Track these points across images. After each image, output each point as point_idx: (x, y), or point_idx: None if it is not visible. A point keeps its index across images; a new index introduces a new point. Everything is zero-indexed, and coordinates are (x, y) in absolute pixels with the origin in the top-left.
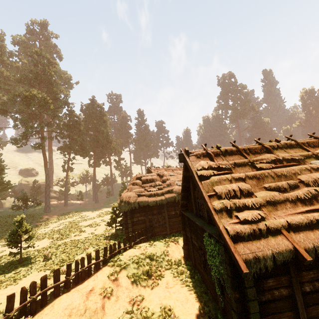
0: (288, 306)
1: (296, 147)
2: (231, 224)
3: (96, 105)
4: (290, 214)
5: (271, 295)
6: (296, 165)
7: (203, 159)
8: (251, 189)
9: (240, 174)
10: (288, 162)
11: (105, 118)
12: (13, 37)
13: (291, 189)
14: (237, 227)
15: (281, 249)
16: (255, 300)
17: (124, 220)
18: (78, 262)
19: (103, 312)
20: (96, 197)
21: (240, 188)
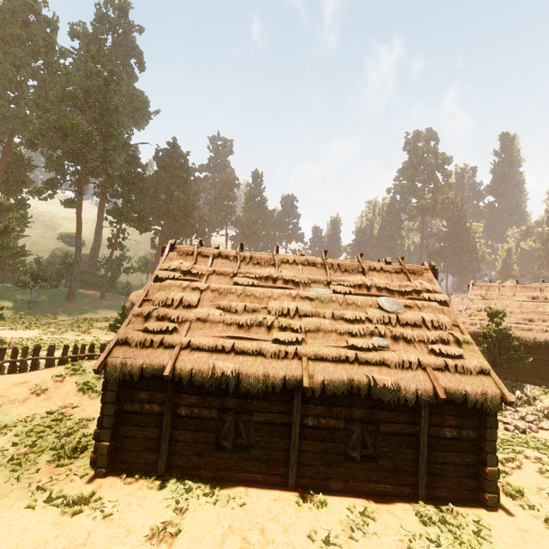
0: (156, 423)
1: (321, 267)
2: (132, 330)
3: (178, 153)
4: (207, 336)
5: (141, 408)
6: (289, 289)
7: (185, 258)
8: (196, 302)
9: (203, 284)
10: (285, 283)
11: (186, 177)
12: (71, 25)
13: (245, 313)
14: (131, 333)
15: (154, 362)
16: (112, 404)
17: None
18: (17, 350)
19: (22, 405)
20: None
21: (184, 298)
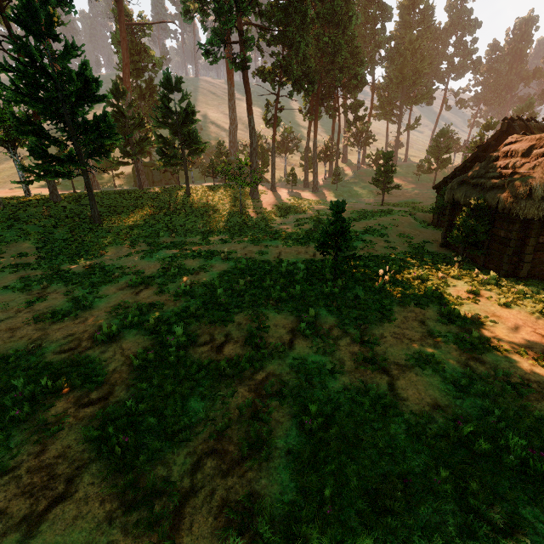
0: None
1: None
2: None
3: None
4: None
5: None
6: None
7: None
8: None
9: None
10: None
11: None
12: None
13: None
14: None
15: None
16: None
17: (515, 237)
18: None
19: None
20: (316, 181)
21: None
